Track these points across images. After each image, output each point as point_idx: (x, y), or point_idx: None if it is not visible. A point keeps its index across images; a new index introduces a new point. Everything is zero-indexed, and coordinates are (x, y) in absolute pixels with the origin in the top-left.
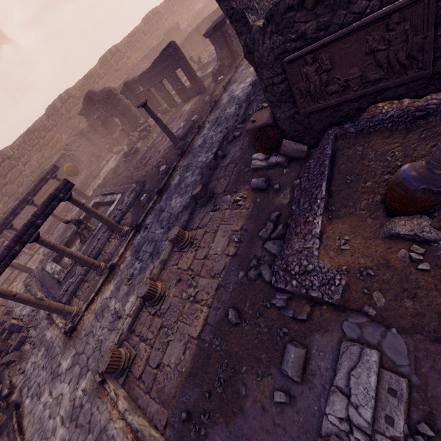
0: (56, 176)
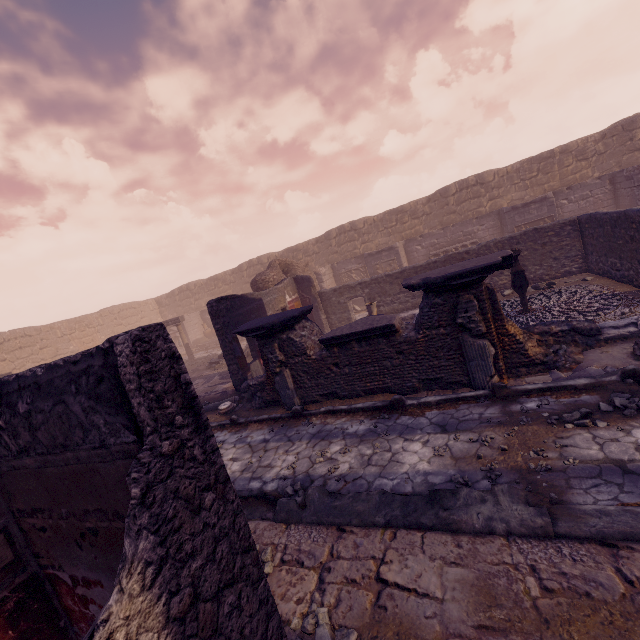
0: (177, 325)
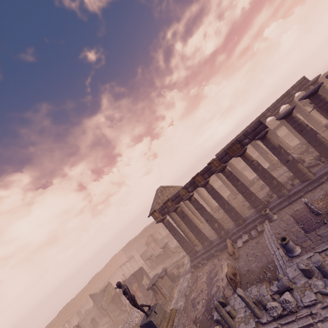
0: (133, 258)
